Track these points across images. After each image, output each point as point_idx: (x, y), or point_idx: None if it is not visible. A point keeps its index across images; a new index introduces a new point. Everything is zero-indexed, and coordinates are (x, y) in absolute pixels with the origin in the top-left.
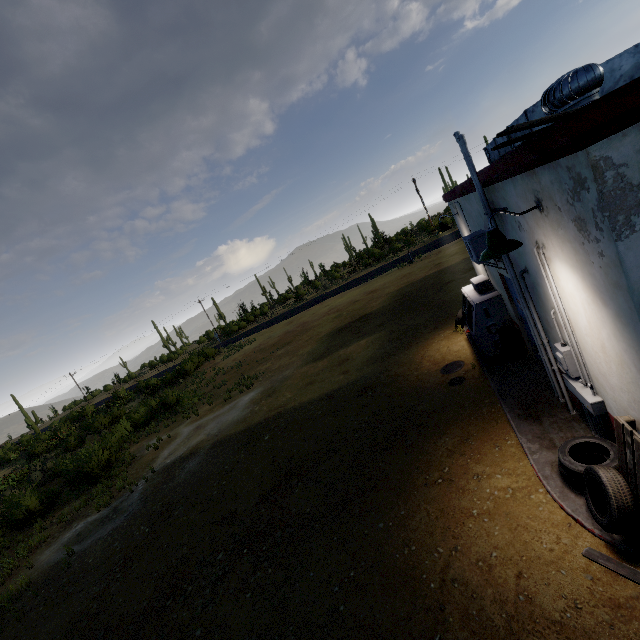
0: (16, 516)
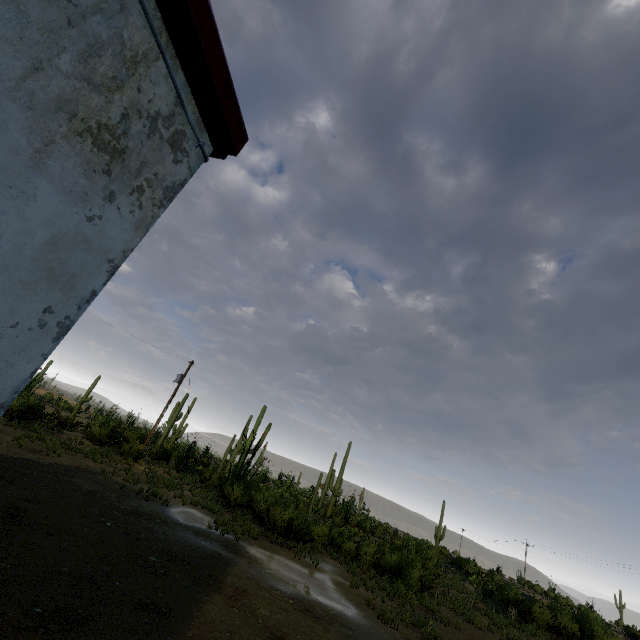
0: (254, 503)
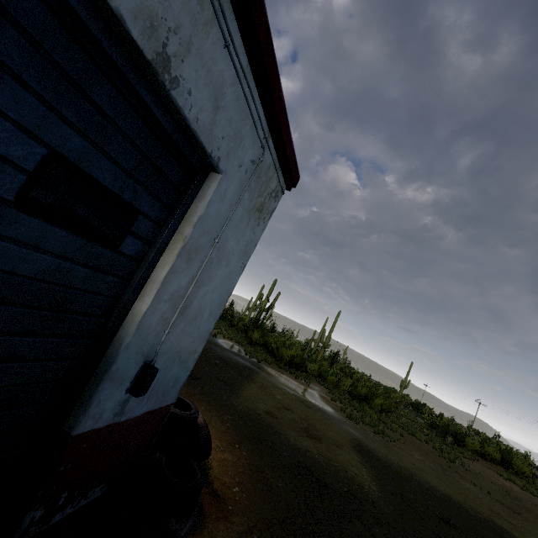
0: (268, 343)
